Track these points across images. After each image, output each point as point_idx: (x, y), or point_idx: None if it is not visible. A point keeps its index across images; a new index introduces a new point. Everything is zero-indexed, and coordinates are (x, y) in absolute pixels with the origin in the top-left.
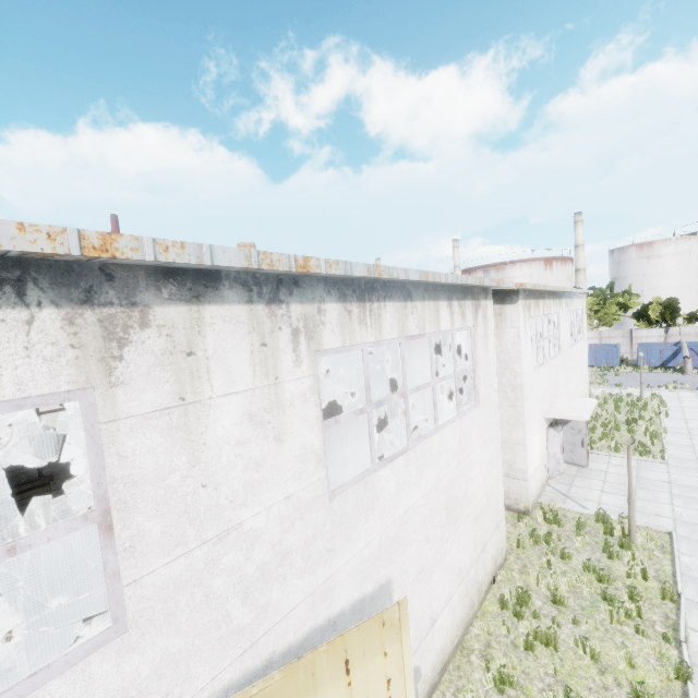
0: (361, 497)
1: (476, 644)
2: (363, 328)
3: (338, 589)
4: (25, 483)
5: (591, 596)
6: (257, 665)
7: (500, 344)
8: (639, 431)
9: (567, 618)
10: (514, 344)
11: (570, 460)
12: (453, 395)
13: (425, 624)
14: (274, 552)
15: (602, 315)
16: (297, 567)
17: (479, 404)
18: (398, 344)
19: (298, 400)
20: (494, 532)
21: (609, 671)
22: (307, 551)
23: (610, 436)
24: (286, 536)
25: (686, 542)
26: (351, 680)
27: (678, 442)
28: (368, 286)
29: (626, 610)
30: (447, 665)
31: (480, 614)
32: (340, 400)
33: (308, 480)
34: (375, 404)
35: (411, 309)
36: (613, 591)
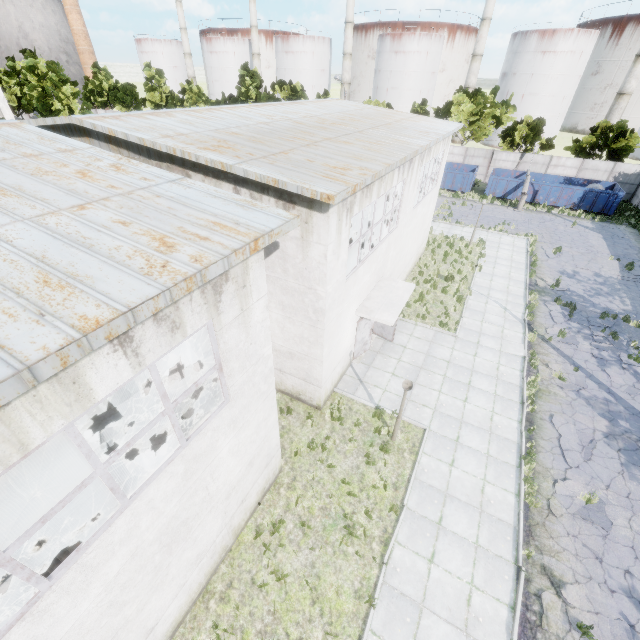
0: None
1: (219, 585)
2: None
3: None
4: None
5: (337, 512)
6: None
7: (304, 259)
8: (452, 290)
9: (308, 543)
10: (319, 263)
11: (380, 334)
12: None
13: None
14: None
15: (475, 128)
16: None
17: (231, 399)
18: None
19: None
20: (262, 474)
21: (319, 600)
22: None
23: (425, 299)
24: None
25: (433, 439)
26: None
27: (476, 307)
28: None
29: (355, 535)
30: (184, 618)
31: (235, 547)
32: None
33: None
34: None
35: None
36: (356, 505)
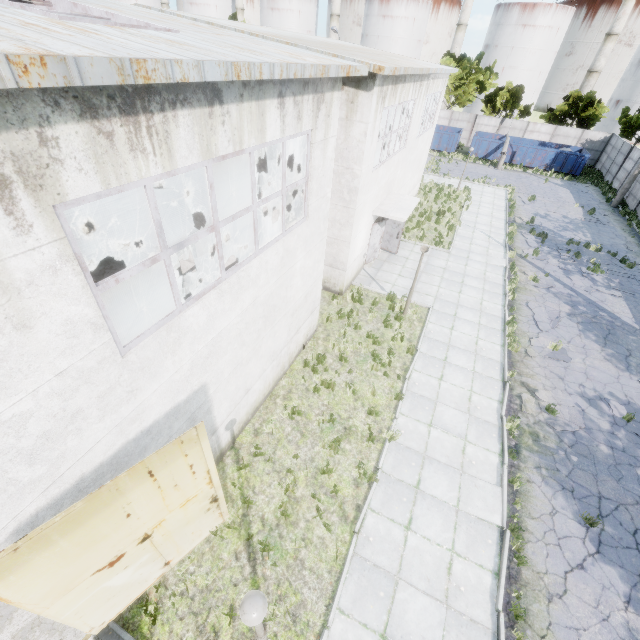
0: (165, 340)
1: (282, 391)
2: (140, 157)
3: (148, 411)
4: None
5: (366, 354)
6: (67, 488)
7: (346, 139)
8: (443, 222)
9: (346, 370)
10: (359, 142)
11: (386, 248)
12: (288, 198)
13: (241, 395)
14: (57, 419)
15: (461, 93)
16: (93, 417)
17: (308, 218)
18: (204, 167)
19: (41, 276)
20: (309, 317)
21: (360, 399)
22: (102, 402)
23: (421, 227)
24: (70, 402)
25: (436, 314)
26: (157, 478)
27: (465, 234)
28: (138, 85)
29: (383, 363)
30: (259, 407)
31: (289, 372)
32: (170, 184)
33: (86, 350)
34: (174, 248)
35: (221, 116)
36: (380, 350)
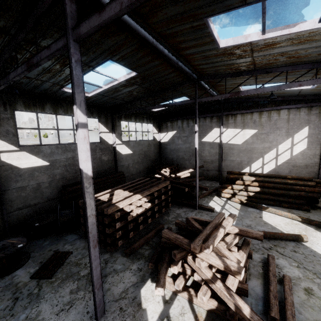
0: None
1: None
2: None
3: None
4: (115, 173)
5: None
6: None
7: None
8: None
9: None
10: None
11: None
12: (308, 136)
13: None
14: None
15: None
16: None
17: None
18: None
19: None
20: None
21: None
22: None
23: None
24: None
25: None
26: None
27: None
28: None
29: None
30: None
31: None
32: (245, 143)
33: None
34: None
35: None
36: None
